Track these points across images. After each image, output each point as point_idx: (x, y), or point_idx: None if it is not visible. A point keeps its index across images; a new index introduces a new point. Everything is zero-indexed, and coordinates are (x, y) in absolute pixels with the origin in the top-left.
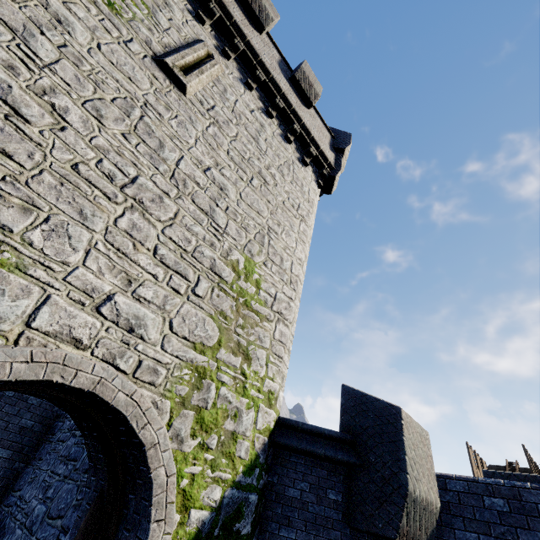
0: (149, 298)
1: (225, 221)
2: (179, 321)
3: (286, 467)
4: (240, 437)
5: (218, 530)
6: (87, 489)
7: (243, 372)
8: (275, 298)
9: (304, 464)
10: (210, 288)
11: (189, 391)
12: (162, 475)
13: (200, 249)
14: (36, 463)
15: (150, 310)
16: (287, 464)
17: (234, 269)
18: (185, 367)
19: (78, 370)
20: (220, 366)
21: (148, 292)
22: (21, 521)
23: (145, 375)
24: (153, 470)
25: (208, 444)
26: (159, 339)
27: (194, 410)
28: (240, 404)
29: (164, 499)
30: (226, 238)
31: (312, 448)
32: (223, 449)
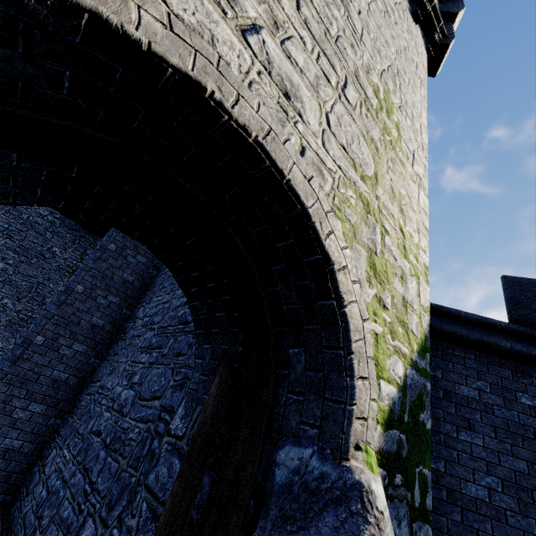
0: (300, 65)
1: (360, 27)
2: (335, 121)
3: (451, 362)
4: (409, 307)
5: (406, 416)
6: (197, 360)
7: (400, 228)
8: (413, 157)
9: (475, 360)
10: (358, 101)
11: (357, 222)
12: (356, 315)
13: (342, 42)
14: (112, 358)
15: (303, 83)
16: (451, 358)
17: (375, 94)
18: (348, 187)
19: (238, 95)
20: (380, 208)
21: (298, 56)
22: (107, 406)
23: (310, 170)
24: (347, 303)
25: (383, 301)
26: (318, 130)
27: (365, 250)
28: (403, 266)
29: (363, 349)
30: (363, 49)
31: (491, 339)
32: (396, 314)
